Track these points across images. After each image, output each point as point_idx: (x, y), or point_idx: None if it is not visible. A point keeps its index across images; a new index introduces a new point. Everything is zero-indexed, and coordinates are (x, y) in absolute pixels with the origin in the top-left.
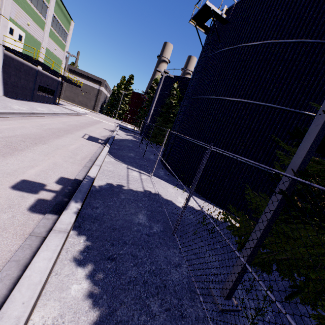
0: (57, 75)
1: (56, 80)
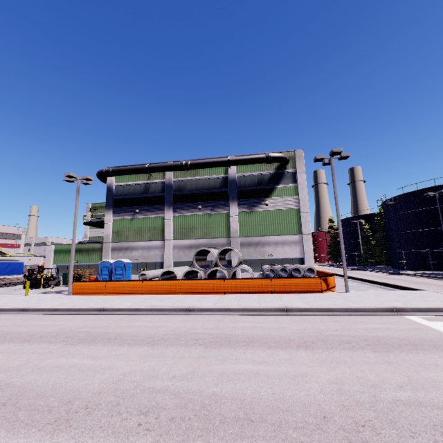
0: None
1: None
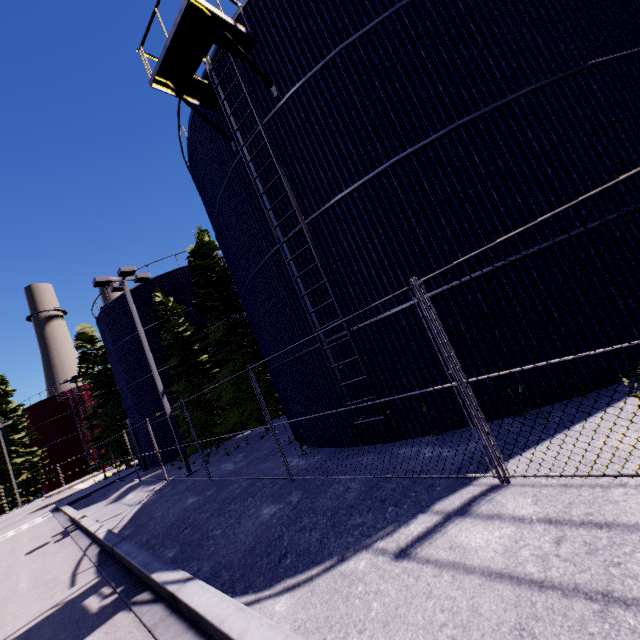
0: None
1: None
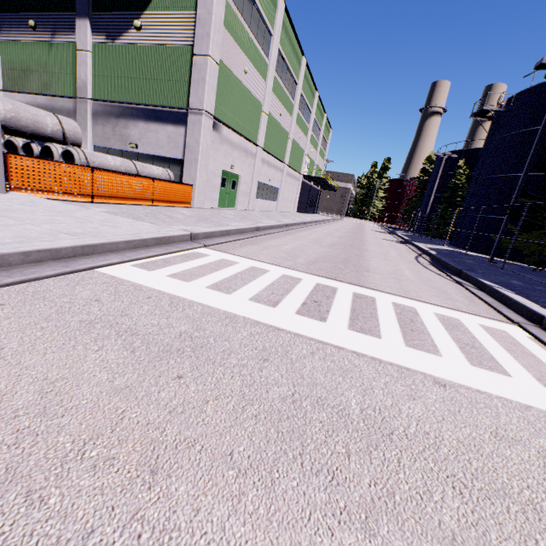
0: (320, 185)
1: (316, 190)
